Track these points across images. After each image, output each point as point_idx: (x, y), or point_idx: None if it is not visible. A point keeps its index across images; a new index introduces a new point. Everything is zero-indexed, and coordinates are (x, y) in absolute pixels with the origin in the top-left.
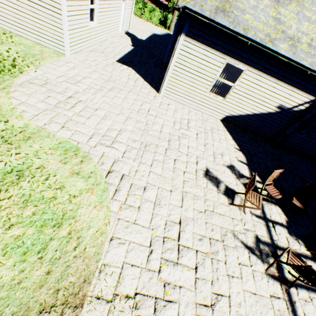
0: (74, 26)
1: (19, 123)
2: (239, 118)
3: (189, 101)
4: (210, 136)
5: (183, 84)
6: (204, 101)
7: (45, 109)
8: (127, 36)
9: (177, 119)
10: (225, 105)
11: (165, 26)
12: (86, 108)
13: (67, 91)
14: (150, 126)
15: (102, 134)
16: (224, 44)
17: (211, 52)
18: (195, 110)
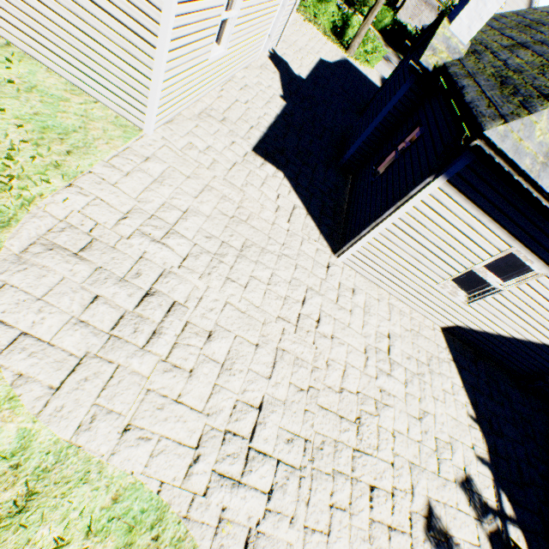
0: (178, 69)
1: (1, 435)
2: (479, 334)
3: (393, 285)
4: (427, 383)
5: (397, 257)
6: (424, 294)
7: (83, 354)
8: (272, 66)
9: (370, 337)
10: (464, 311)
11: (340, 39)
12: (185, 332)
13: (142, 270)
14: (322, 373)
15: (221, 431)
16: (525, 221)
17: (487, 225)
18: (400, 303)
